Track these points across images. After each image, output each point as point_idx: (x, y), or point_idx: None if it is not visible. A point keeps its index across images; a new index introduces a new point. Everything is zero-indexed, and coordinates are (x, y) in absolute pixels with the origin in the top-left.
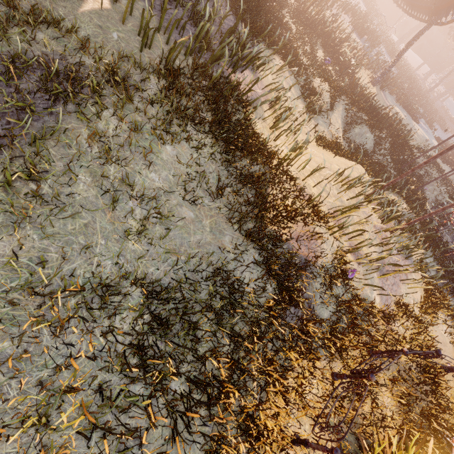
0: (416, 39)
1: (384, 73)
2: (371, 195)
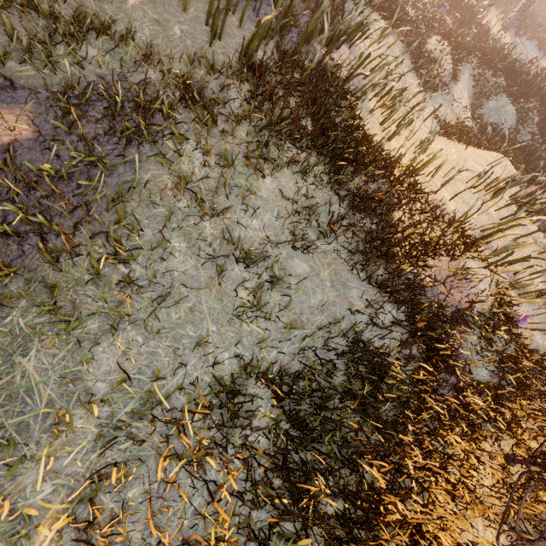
0: None
1: (523, 9)
2: (526, 198)
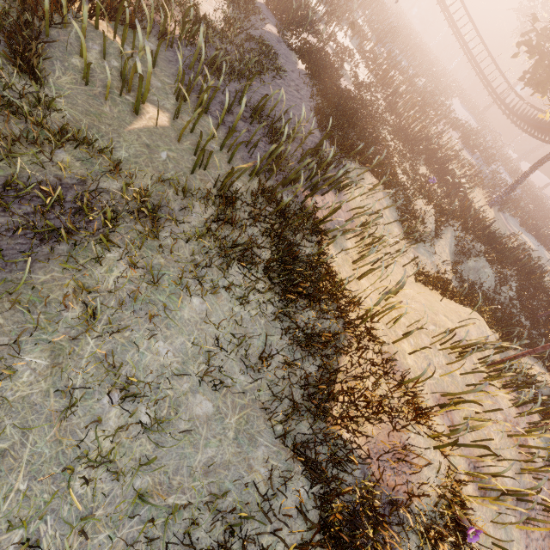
0: (544, 162)
1: (504, 194)
2: (497, 365)
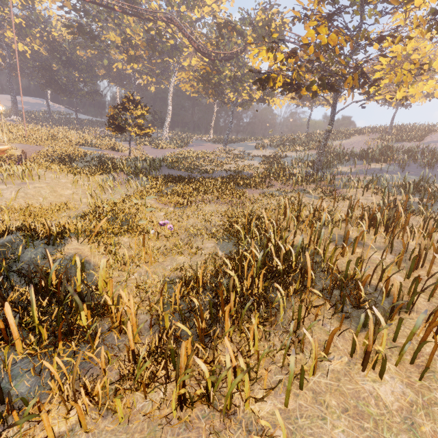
0: None
1: None
2: None
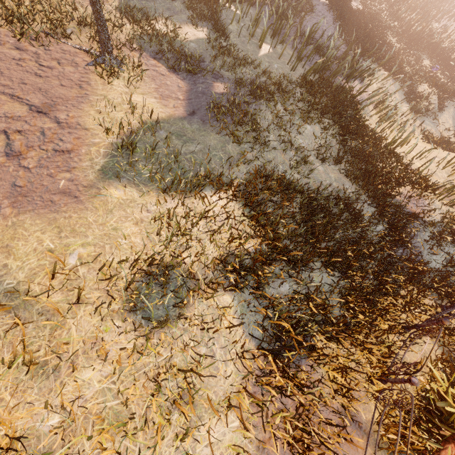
0: None
1: None
2: None
